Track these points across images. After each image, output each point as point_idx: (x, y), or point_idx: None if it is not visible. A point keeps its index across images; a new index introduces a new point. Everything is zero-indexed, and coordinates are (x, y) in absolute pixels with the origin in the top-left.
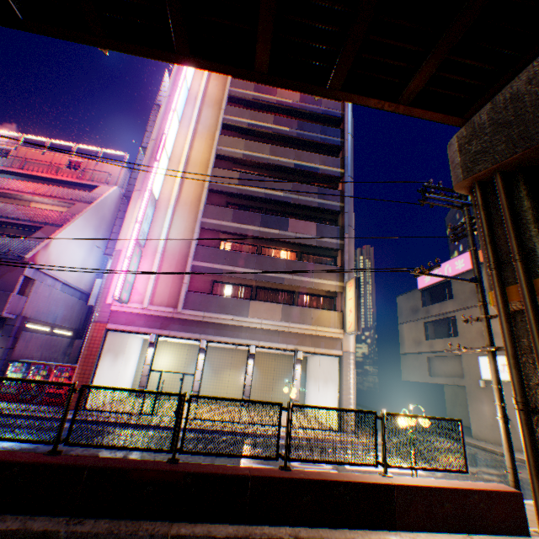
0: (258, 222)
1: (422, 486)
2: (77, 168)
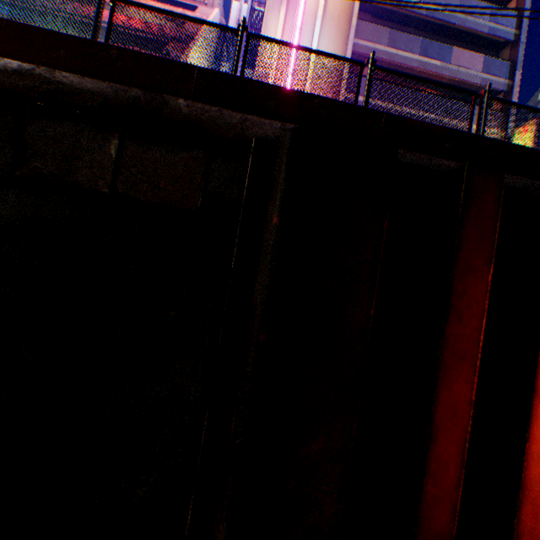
0: (416, 50)
1: None
2: None
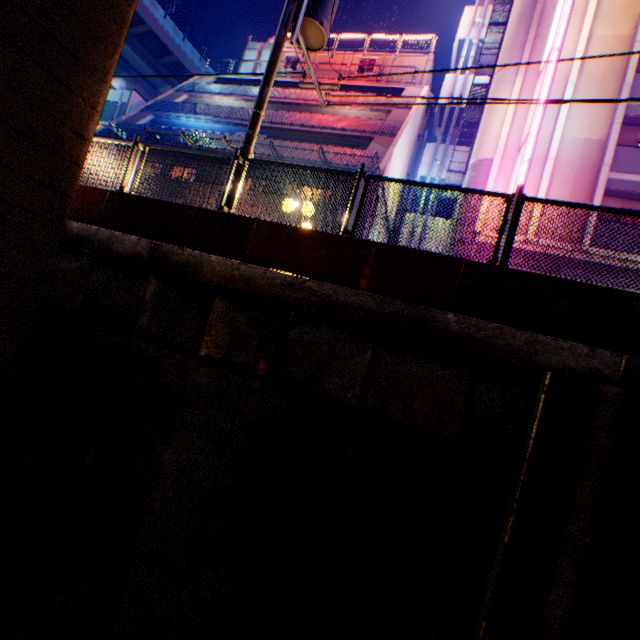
0: None
1: None
2: (375, 67)
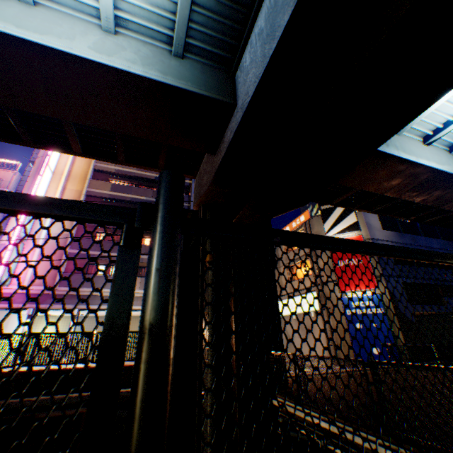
0: None
1: None
2: None
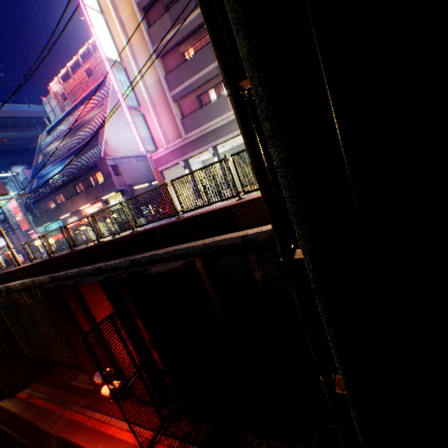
0: (192, 6)
1: (253, 199)
2: (90, 74)
